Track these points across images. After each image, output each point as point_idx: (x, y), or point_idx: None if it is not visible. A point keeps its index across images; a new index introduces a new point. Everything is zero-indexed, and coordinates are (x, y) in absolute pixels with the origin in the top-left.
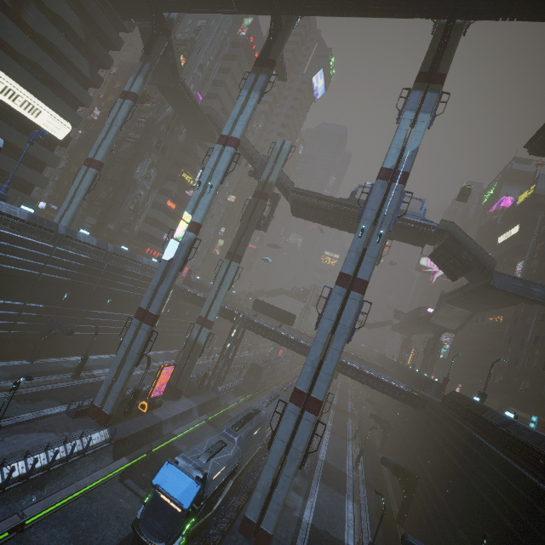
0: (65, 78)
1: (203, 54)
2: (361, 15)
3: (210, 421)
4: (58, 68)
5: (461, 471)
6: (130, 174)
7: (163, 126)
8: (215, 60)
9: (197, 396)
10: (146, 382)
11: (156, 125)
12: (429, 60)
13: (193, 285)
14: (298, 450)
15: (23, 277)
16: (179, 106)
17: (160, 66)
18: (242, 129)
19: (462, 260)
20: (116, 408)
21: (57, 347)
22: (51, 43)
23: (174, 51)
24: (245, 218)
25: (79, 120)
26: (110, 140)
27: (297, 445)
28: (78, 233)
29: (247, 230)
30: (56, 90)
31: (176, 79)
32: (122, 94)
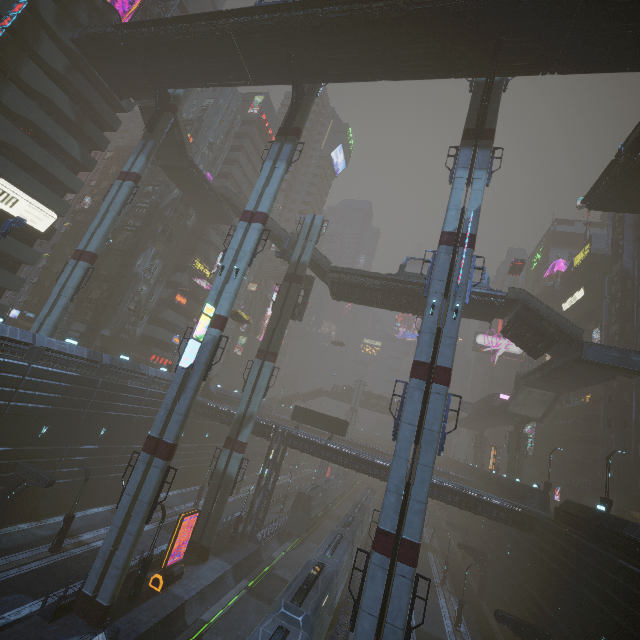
0: (50, 162)
1: (212, 133)
2: (391, 79)
3: (252, 589)
4: (41, 151)
5: (617, 621)
6: (130, 268)
7: (168, 210)
8: (226, 138)
9: (230, 552)
10: (157, 542)
11: (160, 210)
12: (473, 117)
13: (214, 397)
14: (396, 627)
15: None
16: (187, 186)
17: (165, 145)
18: (269, 203)
19: (543, 332)
20: (117, 593)
21: (28, 505)
22: (34, 124)
23: (180, 128)
24: (277, 306)
25: (66, 208)
26: (106, 227)
27: (394, 619)
28: (63, 344)
29: (280, 320)
30: (38, 176)
31: (184, 158)
32: (120, 175)
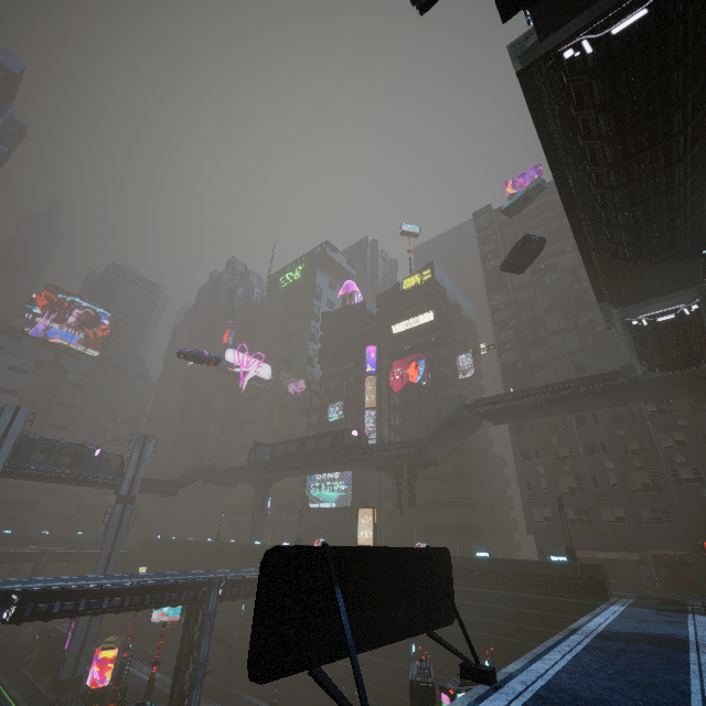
0: None
1: None
2: None
3: None
4: None
5: None
6: None
7: None
8: None
9: None
10: None
11: None
12: None
13: None
14: None
15: None
16: None
17: None
18: None
19: None
20: None
21: None
22: None
23: None
24: None
25: None
26: None
27: None
28: None
29: None
30: None
31: None
32: None
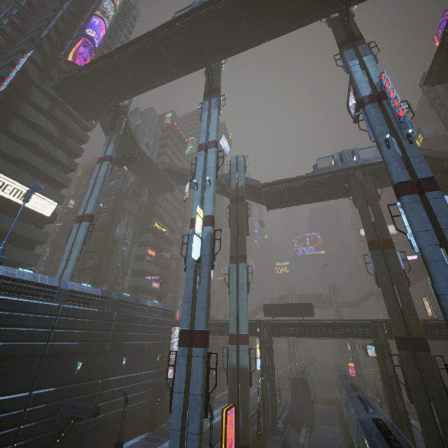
0: (47, 167)
1: (146, 138)
2: (271, 38)
3: None
4: (40, 161)
5: None
6: (111, 237)
7: (130, 191)
8: (154, 142)
9: (264, 447)
10: None
11: (124, 193)
12: (341, 34)
13: None
14: None
15: (26, 353)
16: (140, 170)
17: (121, 144)
18: (216, 134)
19: None
20: None
21: None
22: (33, 144)
23: (130, 128)
24: (233, 222)
25: (62, 198)
26: (96, 194)
27: None
28: (82, 286)
29: (239, 230)
30: (40, 179)
31: (136, 148)
32: (98, 160)
